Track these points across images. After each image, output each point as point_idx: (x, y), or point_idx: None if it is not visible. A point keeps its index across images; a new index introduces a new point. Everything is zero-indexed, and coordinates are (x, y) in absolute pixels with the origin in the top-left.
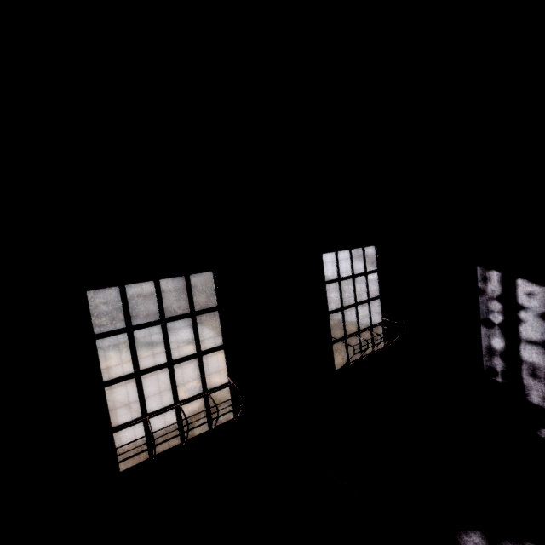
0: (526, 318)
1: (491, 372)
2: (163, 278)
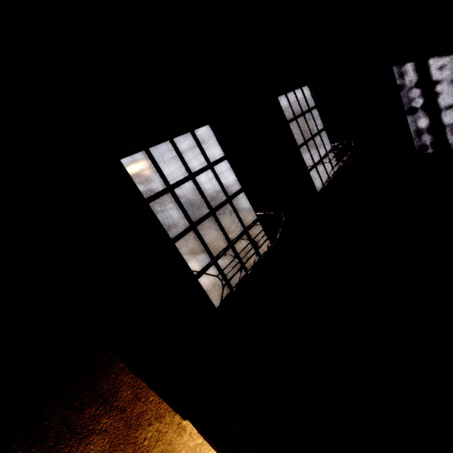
0: (442, 89)
1: (423, 149)
2: (175, 137)
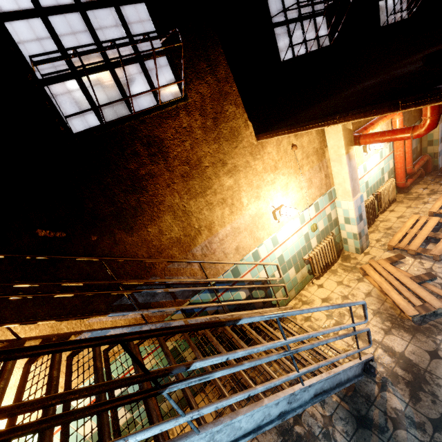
0: None
1: None
2: None
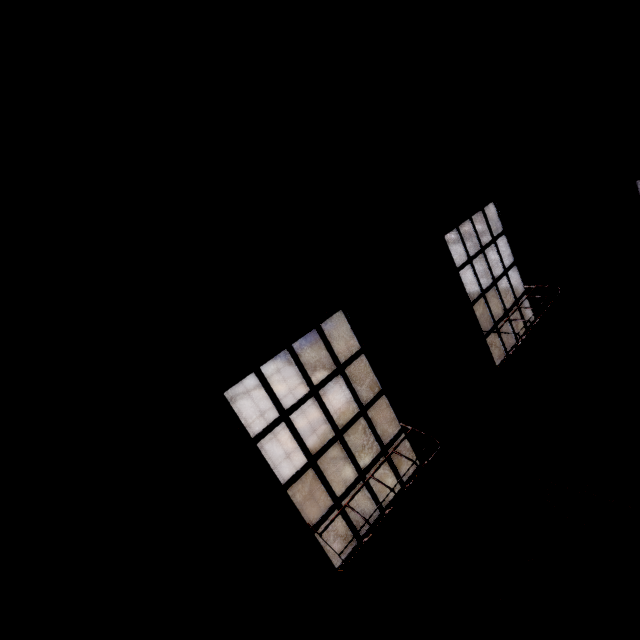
0: None
1: None
2: (295, 341)
